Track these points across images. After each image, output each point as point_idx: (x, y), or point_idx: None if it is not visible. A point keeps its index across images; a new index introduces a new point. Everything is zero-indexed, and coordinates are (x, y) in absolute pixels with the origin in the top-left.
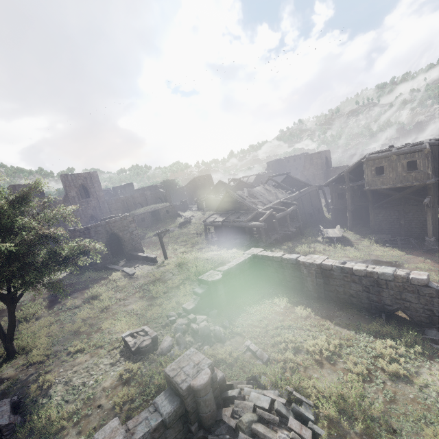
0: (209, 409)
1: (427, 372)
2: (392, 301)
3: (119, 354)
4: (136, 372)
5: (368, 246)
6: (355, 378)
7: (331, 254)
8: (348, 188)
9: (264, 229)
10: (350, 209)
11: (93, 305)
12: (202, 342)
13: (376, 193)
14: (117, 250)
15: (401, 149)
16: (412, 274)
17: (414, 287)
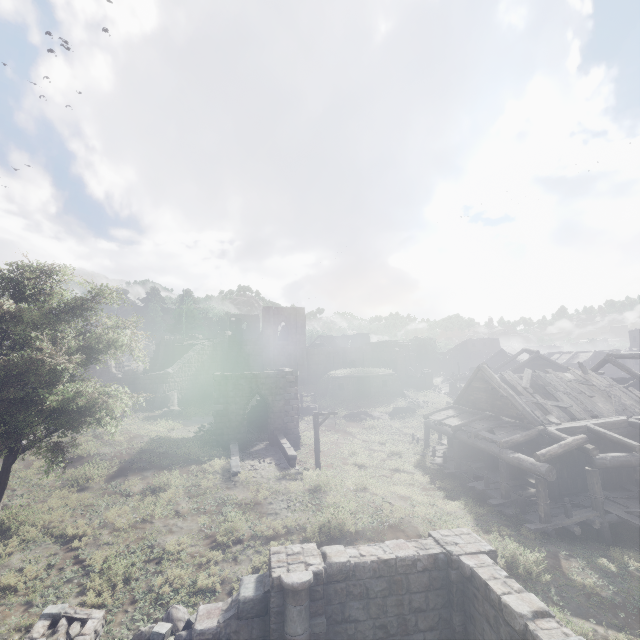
0: None
1: None
2: None
3: None
4: None
5: None
6: None
7: None
8: None
9: (558, 480)
10: None
11: (144, 503)
12: None
13: None
14: None
15: None
16: None
17: None
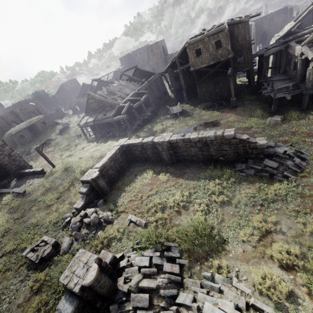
0: (106, 288)
1: (238, 193)
2: (216, 153)
3: (25, 271)
4: (45, 278)
5: (199, 113)
6: (200, 215)
7: (177, 126)
8: (180, 72)
9: (128, 119)
10: (184, 88)
11: None
12: (96, 230)
13: (199, 72)
14: (6, 172)
15: (210, 31)
16: (225, 132)
17: (227, 141)
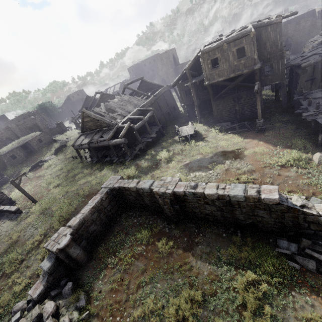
0: None
1: (293, 316)
2: (245, 217)
3: None
4: None
5: (215, 136)
6: None
7: (187, 154)
8: (191, 86)
9: (129, 141)
10: (196, 105)
11: None
12: None
13: (214, 86)
14: None
15: (230, 36)
16: (263, 191)
17: (266, 205)
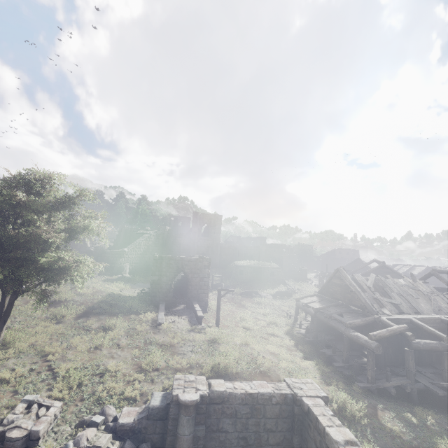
0: None
1: None
2: None
3: None
4: None
5: None
6: None
7: None
8: None
9: (384, 355)
10: None
11: (97, 336)
12: None
13: None
14: None
15: None
16: None
17: None
